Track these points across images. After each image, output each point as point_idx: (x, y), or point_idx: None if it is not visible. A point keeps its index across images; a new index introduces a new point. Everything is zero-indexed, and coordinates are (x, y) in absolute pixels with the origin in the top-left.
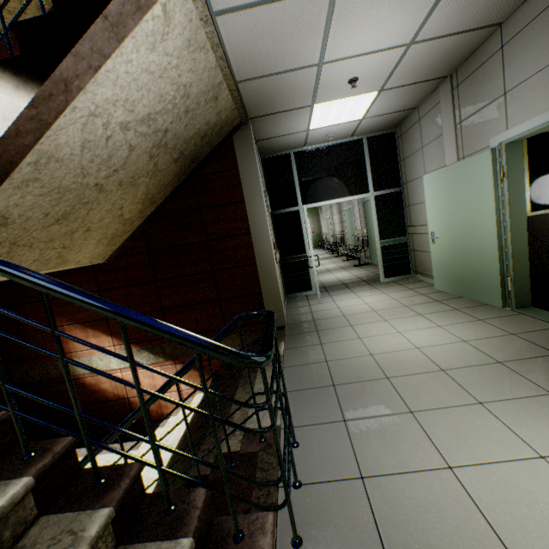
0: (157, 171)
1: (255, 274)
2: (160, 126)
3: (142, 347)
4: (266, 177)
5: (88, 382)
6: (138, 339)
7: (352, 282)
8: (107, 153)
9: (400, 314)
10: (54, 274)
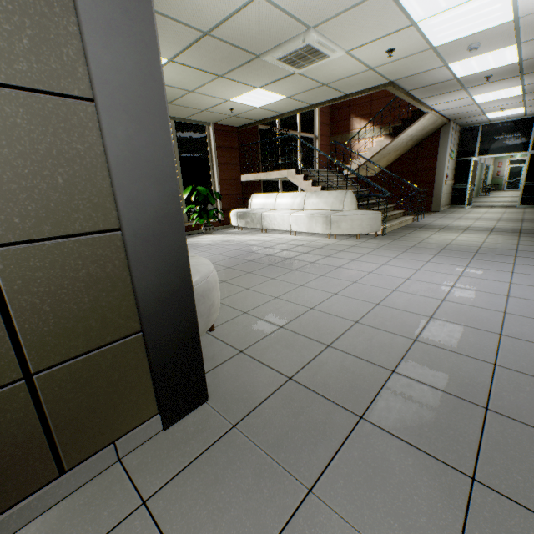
0: (405, 146)
1: (432, 188)
2: (413, 136)
3: None
4: (459, 139)
5: None
6: None
7: (499, 206)
8: (396, 145)
9: (494, 213)
10: (353, 178)
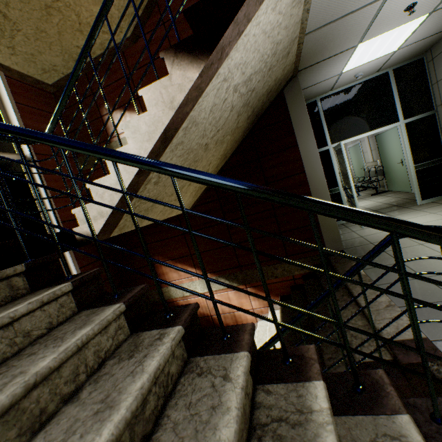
0: (236, 129)
1: None
2: (252, 86)
3: (219, 276)
4: None
5: (180, 304)
6: (215, 269)
7: (383, 208)
8: (219, 115)
9: None
10: (150, 224)
